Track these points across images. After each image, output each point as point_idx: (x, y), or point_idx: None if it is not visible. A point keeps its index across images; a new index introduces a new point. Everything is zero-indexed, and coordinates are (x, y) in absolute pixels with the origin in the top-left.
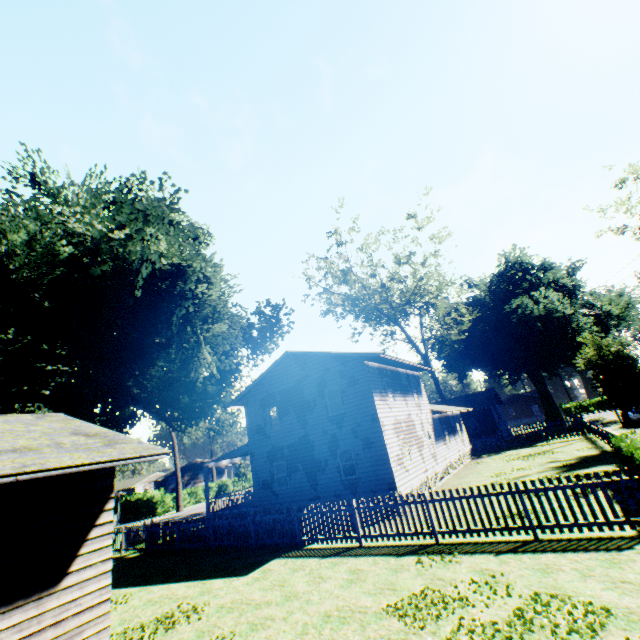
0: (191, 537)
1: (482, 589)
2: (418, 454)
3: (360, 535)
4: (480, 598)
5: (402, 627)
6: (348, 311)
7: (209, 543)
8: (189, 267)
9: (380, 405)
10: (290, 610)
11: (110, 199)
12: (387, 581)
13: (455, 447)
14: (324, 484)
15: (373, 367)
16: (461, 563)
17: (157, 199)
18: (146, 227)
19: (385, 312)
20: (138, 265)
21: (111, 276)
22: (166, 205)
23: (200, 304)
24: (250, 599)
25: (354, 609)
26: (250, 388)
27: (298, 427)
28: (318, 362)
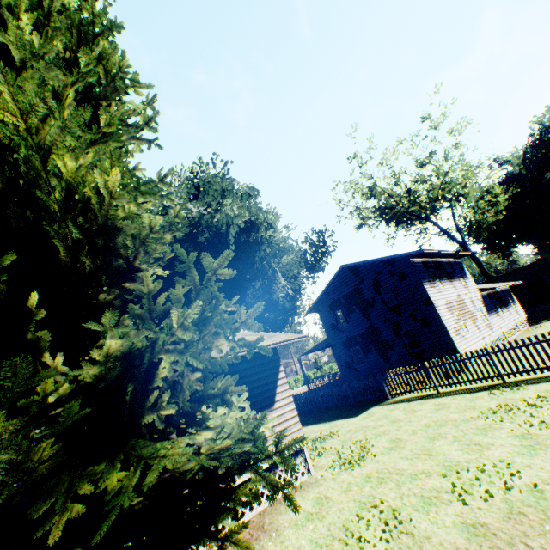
0: (305, 403)
1: (547, 399)
2: (473, 326)
3: (436, 385)
4: (546, 403)
5: (485, 423)
6: (379, 221)
7: (319, 405)
8: (256, 220)
9: (431, 291)
10: (398, 426)
11: (188, 186)
12: (466, 405)
13: (509, 317)
14: (395, 358)
15: (418, 262)
16: (527, 389)
17: (225, 178)
18: (223, 200)
19: (414, 213)
20: (226, 228)
21: (210, 240)
22: (221, 178)
23: (269, 245)
24: (367, 425)
25: (446, 420)
26: (319, 298)
27: (364, 320)
28: (369, 268)
